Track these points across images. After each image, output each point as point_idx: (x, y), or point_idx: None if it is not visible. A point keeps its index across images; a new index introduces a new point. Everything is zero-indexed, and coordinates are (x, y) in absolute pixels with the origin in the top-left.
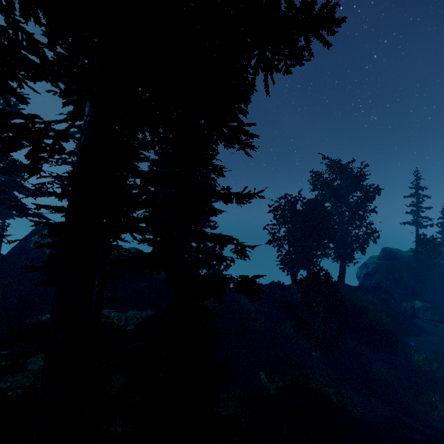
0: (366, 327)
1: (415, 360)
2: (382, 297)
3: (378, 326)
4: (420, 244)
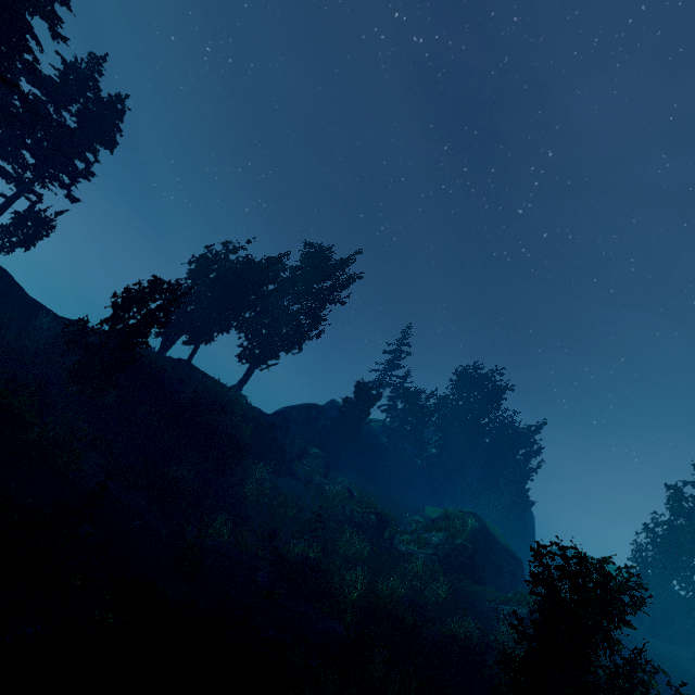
0: (211, 425)
1: (247, 488)
2: (273, 422)
3: (227, 429)
4: (358, 389)
